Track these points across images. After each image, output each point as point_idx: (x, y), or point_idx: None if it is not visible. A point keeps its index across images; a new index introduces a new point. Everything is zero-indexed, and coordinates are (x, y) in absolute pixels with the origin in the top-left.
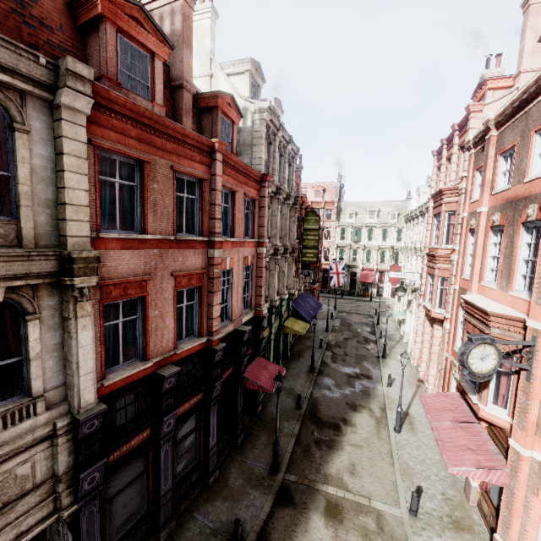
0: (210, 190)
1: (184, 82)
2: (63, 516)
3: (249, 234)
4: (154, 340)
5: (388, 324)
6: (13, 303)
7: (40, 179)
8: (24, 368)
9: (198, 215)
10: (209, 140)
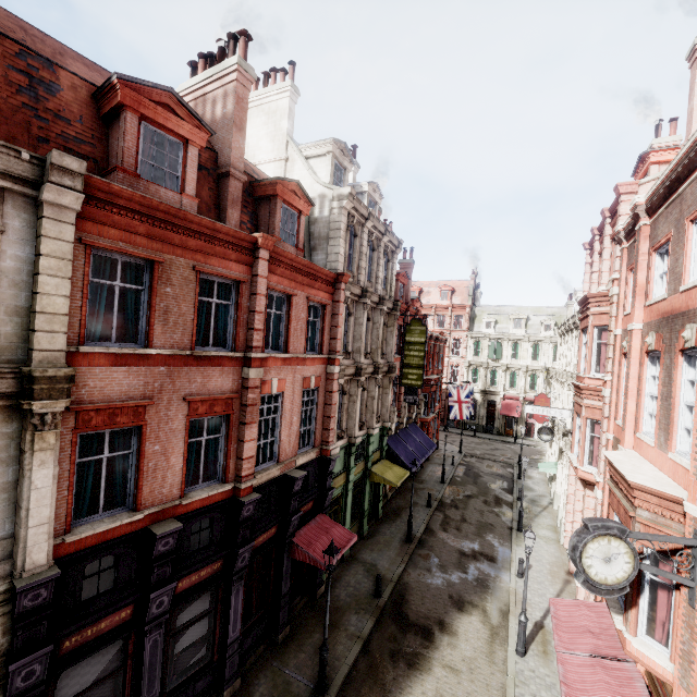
0: (251, 294)
1: (231, 169)
2: None
3: (316, 348)
4: (150, 484)
5: (535, 479)
6: None
7: (11, 283)
8: None
9: (232, 324)
10: (250, 235)
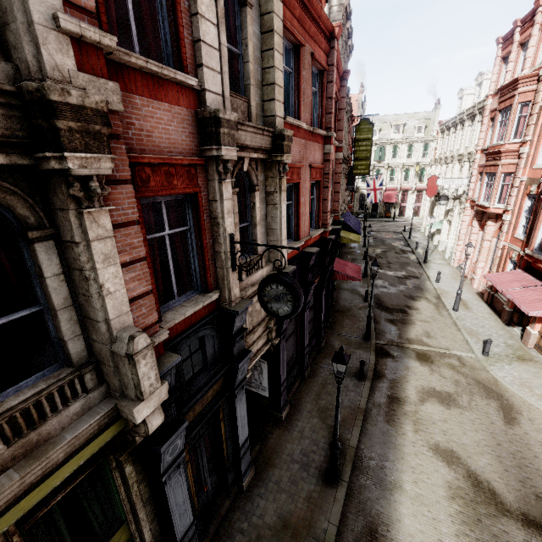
0: (327, 83)
1: None
2: (275, 343)
3: None
4: (301, 224)
5: (419, 237)
6: (244, 176)
7: (255, 59)
8: (250, 233)
9: (317, 109)
10: (331, 24)
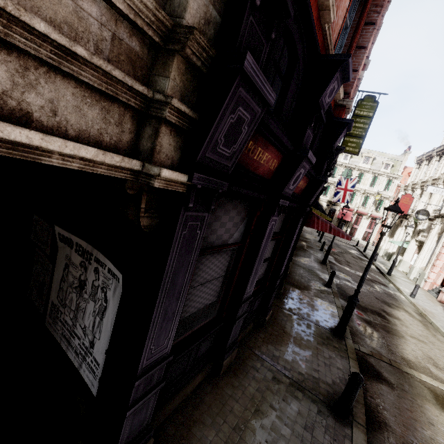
0: None
1: None
2: (158, 173)
3: None
4: None
5: None
6: None
7: None
8: None
9: None
10: None
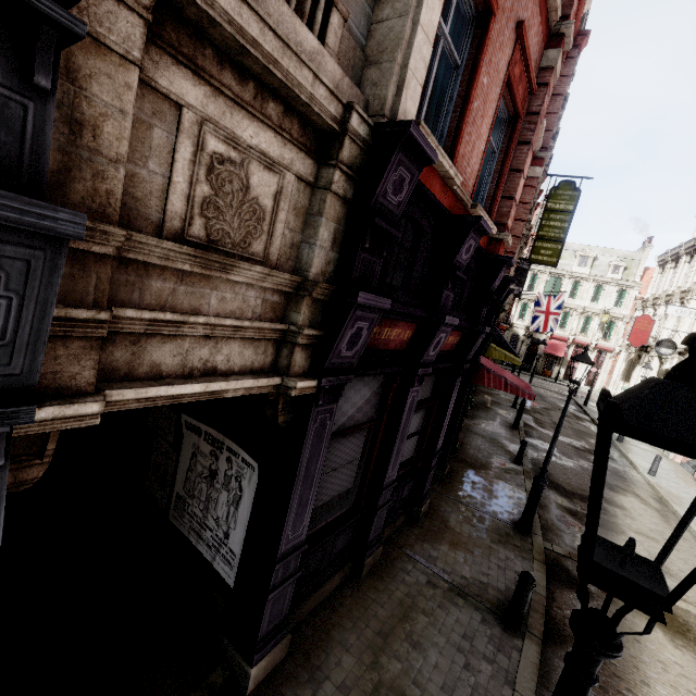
0: None
1: None
2: (294, 386)
3: None
4: (465, 141)
5: None
6: None
7: None
8: None
9: None
10: None
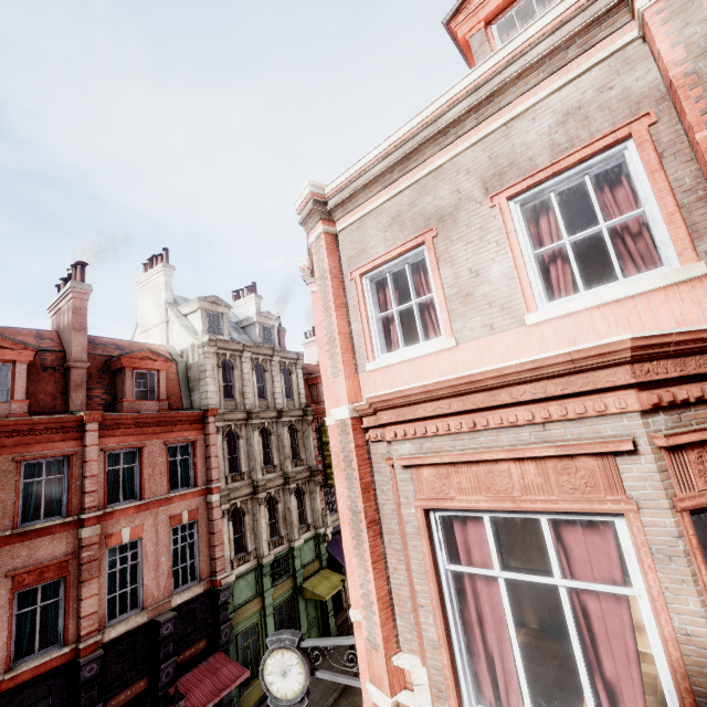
0: (84, 462)
1: (71, 363)
2: None
3: (191, 482)
4: None
5: None
6: None
7: None
8: None
9: (66, 492)
10: (74, 416)
